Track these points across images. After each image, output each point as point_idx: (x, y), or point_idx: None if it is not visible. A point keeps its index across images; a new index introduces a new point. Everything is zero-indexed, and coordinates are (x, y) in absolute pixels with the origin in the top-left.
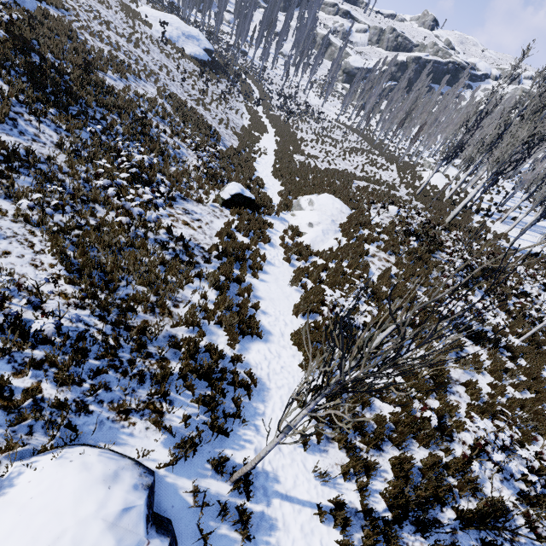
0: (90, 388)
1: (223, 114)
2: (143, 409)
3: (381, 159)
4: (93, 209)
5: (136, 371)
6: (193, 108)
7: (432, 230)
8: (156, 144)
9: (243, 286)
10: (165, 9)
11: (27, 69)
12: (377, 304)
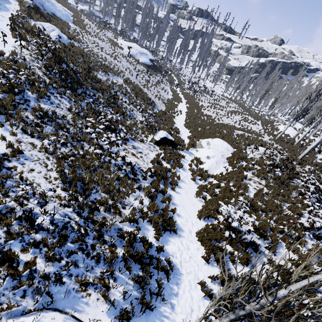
0: (65, 264)
1: (157, 92)
2: (97, 283)
3: (251, 117)
4: (82, 145)
5: (95, 253)
6: (141, 89)
7: (289, 164)
8: (120, 109)
9: (165, 196)
10: (130, 41)
11: (59, 71)
12: (255, 214)
